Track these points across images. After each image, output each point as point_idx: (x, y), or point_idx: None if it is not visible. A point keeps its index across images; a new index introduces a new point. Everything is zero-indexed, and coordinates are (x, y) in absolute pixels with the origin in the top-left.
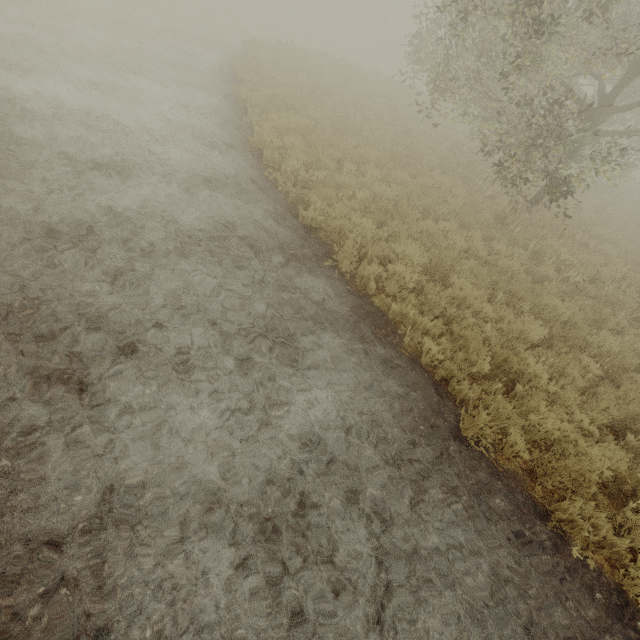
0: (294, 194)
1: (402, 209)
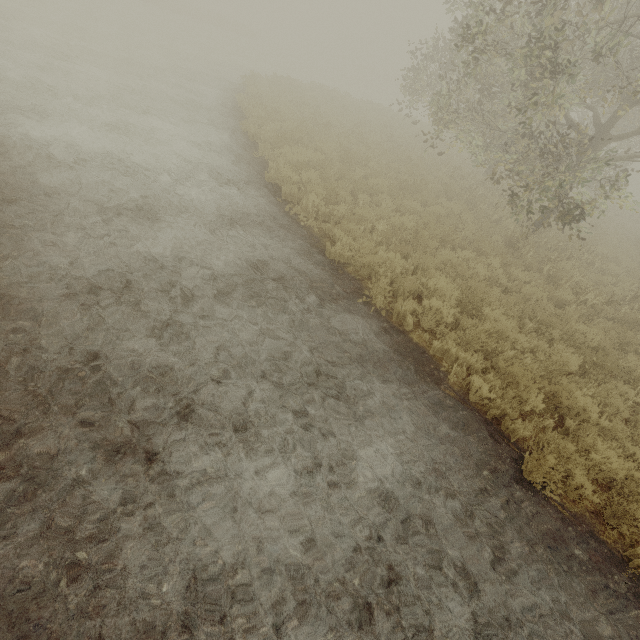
0: (317, 229)
1: (423, 240)
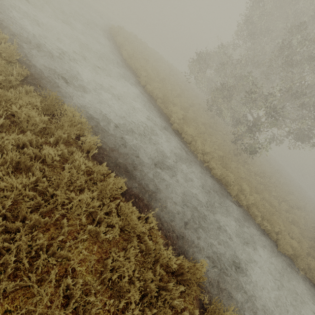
0: (202, 159)
1: (229, 162)
